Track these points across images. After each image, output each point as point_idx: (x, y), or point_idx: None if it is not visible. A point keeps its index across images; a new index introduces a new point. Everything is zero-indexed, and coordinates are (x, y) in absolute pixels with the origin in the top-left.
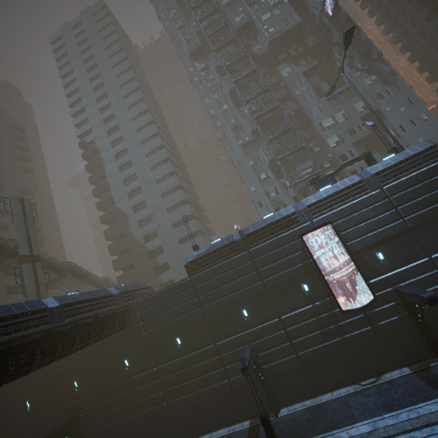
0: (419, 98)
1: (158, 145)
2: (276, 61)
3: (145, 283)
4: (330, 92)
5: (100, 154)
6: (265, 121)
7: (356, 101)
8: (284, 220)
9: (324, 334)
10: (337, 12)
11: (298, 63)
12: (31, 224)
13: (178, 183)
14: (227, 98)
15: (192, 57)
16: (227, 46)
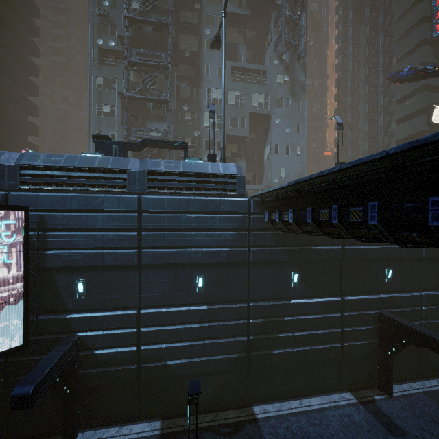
0: (326, 140)
1: None
2: None
3: None
4: (214, 43)
5: None
6: (144, 35)
7: (257, 92)
8: None
9: None
10: None
11: None
12: None
13: None
14: None
15: None
16: None
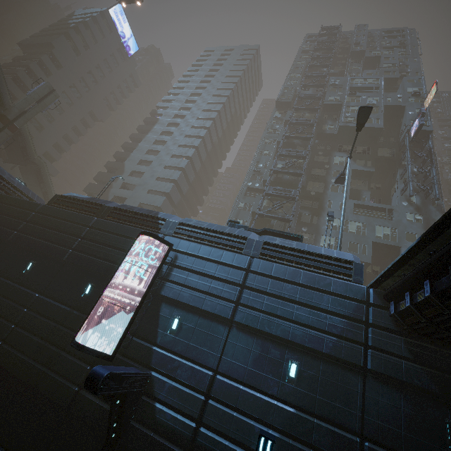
0: None
1: (194, 144)
2: (339, 148)
3: (43, 201)
4: (339, 179)
5: (155, 124)
6: (281, 180)
7: (382, 225)
8: (151, 219)
9: (40, 348)
10: (425, 142)
11: (356, 161)
12: (39, 108)
13: (177, 178)
14: (274, 147)
15: (277, 107)
16: (308, 113)
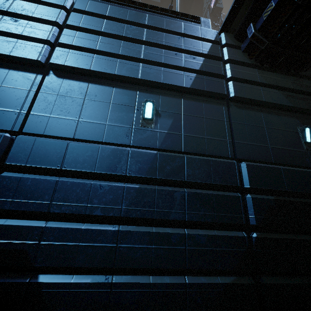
0: None
1: None
2: None
3: None
4: None
5: None
6: None
7: None
8: None
9: None
10: (218, 19)
11: None
12: None
13: None
14: None
15: None
16: None
